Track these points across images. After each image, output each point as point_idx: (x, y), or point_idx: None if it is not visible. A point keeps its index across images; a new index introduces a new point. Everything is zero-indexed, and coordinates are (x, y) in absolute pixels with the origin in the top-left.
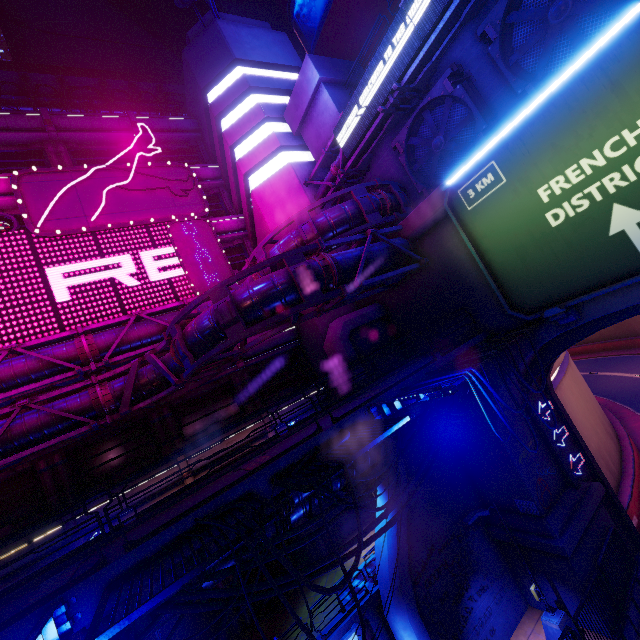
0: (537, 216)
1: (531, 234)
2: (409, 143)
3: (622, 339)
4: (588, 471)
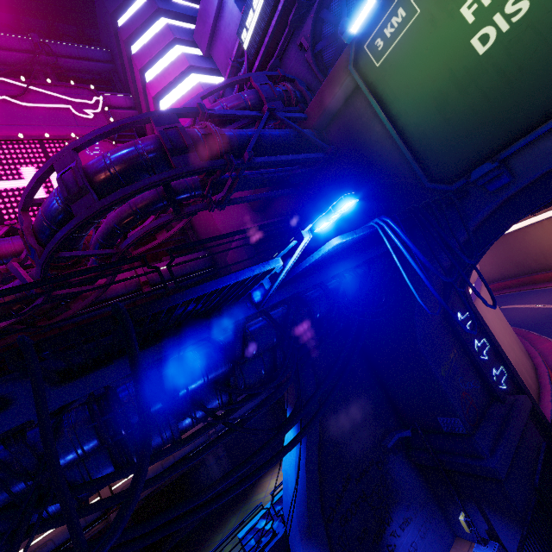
0: (460, 47)
1: (453, 74)
2: (315, 35)
3: (520, 277)
4: (511, 385)
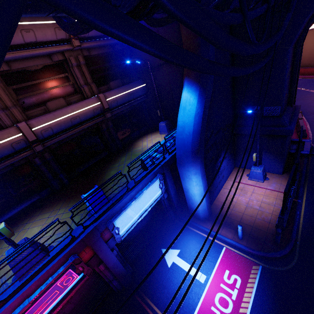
0: None
1: None
2: None
3: None
4: None
